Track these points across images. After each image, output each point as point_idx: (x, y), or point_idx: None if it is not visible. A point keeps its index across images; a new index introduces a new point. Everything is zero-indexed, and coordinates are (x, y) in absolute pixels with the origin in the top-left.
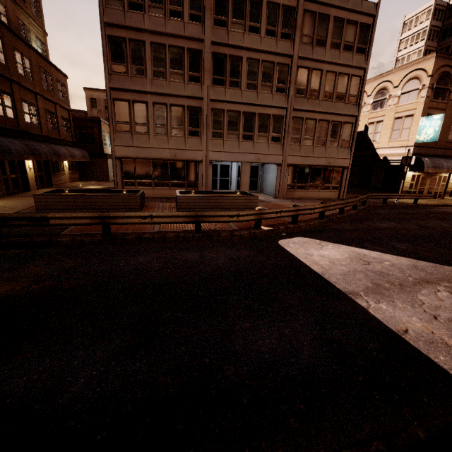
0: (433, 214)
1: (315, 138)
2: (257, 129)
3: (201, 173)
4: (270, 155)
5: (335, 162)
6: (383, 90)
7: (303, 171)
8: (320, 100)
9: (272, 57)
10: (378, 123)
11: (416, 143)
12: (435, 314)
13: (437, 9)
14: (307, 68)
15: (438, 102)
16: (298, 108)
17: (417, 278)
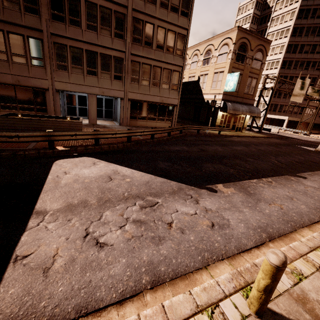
0: (222, 141)
1: (151, 80)
2: (100, 67)
3: (49, 100)
4: (113, 89)
5: (167, 100)
6: (209, 51)
7: (143, 106)
8: (153, 49)
9: (110, 4)
10: (205, 75)
11: (224, 92)
12: (92, 231)
13: (258, 2)
14: (141, 20)
15: (239, 64)
16: (135, 53)
17: (132, 193)
